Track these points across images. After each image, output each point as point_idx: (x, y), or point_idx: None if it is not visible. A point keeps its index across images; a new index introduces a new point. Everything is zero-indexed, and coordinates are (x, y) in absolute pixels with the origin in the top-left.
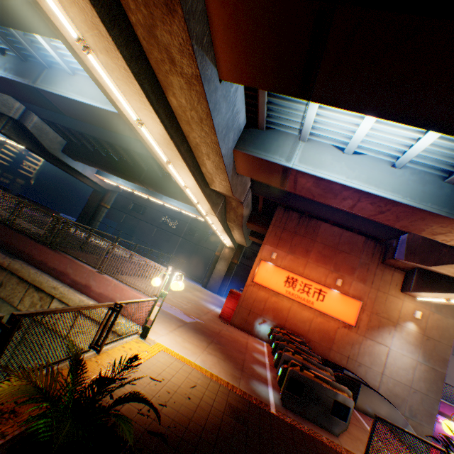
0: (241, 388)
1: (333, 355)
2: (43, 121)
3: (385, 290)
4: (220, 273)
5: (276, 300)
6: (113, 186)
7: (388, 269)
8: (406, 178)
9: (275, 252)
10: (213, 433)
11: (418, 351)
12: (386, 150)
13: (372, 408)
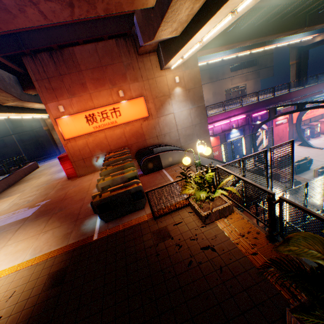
0: (70, 242)
1: (149, 142)
2: None
3: (153, 76)
4: None
5: (93, 139)
6: None
7: (146, 58)
8: None
9: (60, 105)
10: None
11: (188, 103)
12: None
13: (172, 161)
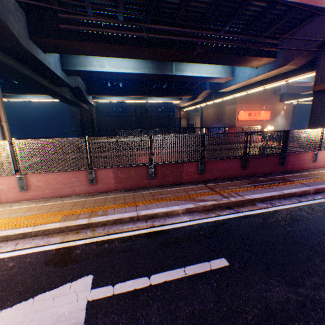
0: None
1: None
2: (80, 79)
3: (275, 104)
4: (184, 126)
5: (246, 123)
6: (95, 102)
7: (275, 96)
8: None
9: (243, 106)
10: None
11: (284, 119)
12: None
13: None
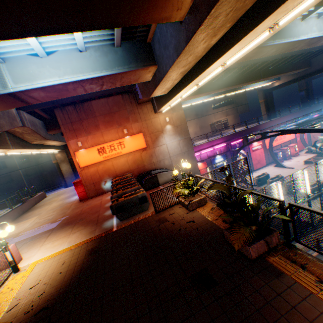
0: (96, 234)
1: (148, 168)
2: None
3: (149, 118)
4: (69, 171)
5: (103, 166)
6: None
7: (143, 105)
8: (95, 56)
9: (79, 141)
10: (78, 275)
11: (177, 136)
12: (66, 42)
13: (166, 179)
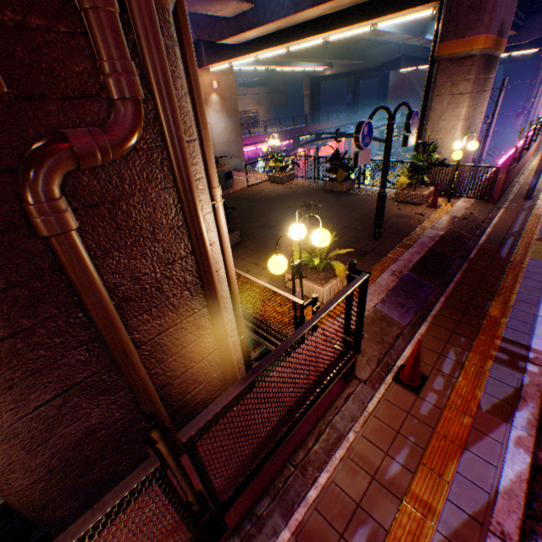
0: None
1: None
2: None
3: None
4: None
5: None
6: None
7: None
8: None
9: None
10: None
11: (225, 115)
12: None
13: None
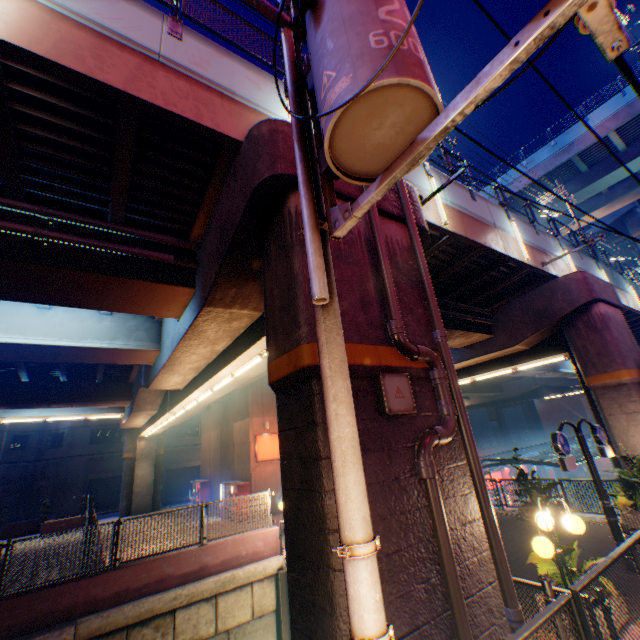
0: None
1: None
2: None
3: None
4: (147, 480)
5: None
6: None
7: None
8: None
9: (267, 421)
10: None
11: None
12: None
13: None
